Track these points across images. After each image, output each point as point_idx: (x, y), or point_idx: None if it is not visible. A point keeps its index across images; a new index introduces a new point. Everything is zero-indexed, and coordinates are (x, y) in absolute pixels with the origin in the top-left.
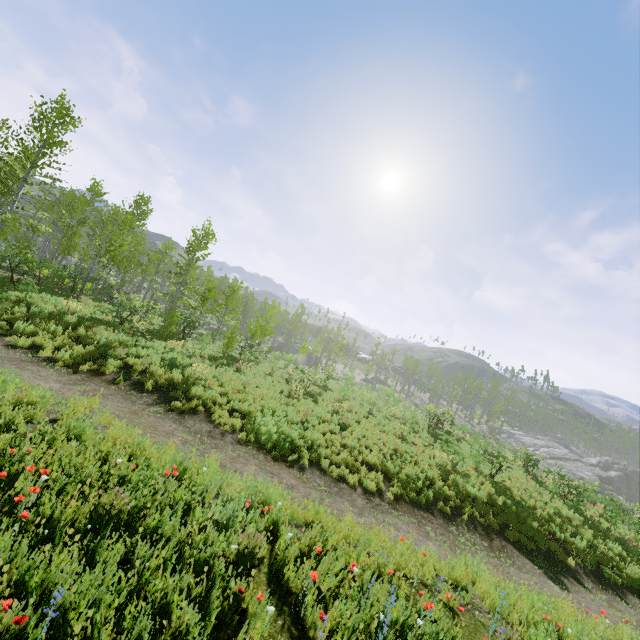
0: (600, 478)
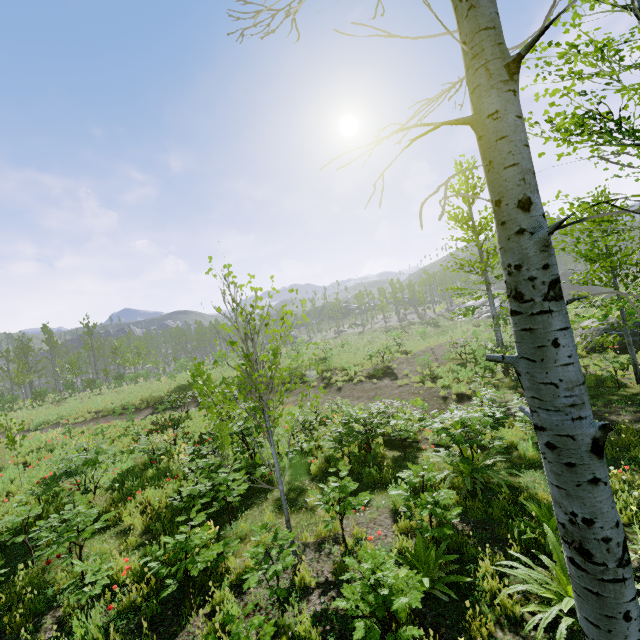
0: None
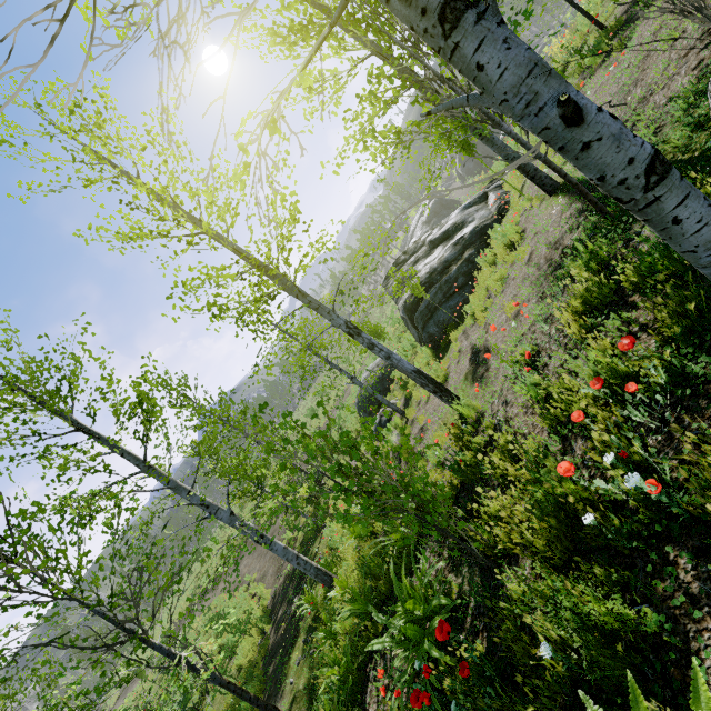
0: (428, 220)
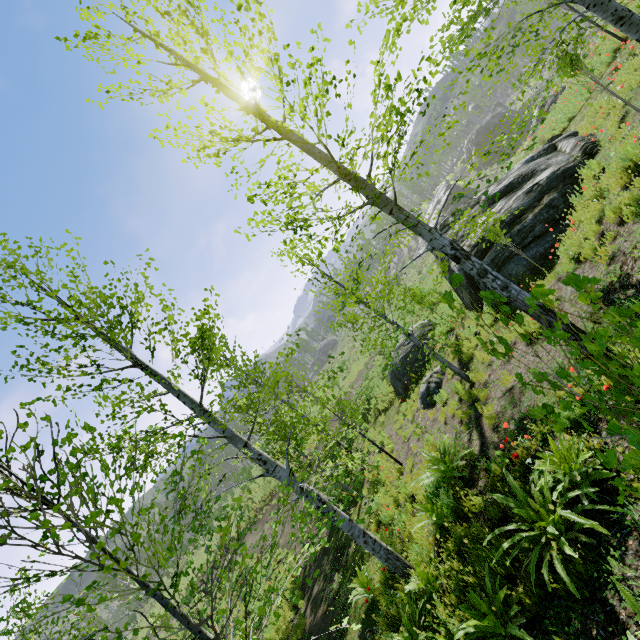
0: (445, 207)
